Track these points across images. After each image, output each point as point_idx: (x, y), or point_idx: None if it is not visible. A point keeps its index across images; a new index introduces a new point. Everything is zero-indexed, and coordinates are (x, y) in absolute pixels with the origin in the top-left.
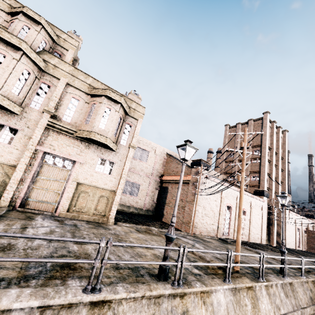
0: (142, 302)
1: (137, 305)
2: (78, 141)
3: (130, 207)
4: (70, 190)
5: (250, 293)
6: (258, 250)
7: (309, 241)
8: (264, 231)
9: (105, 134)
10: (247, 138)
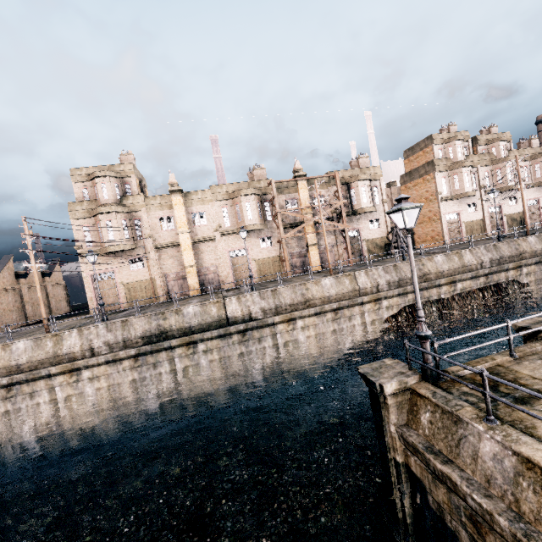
0: None
1: None
2: (534, 188)
3: None
4: None
5: None
6: None
7: None
8: None
9: None
10: None
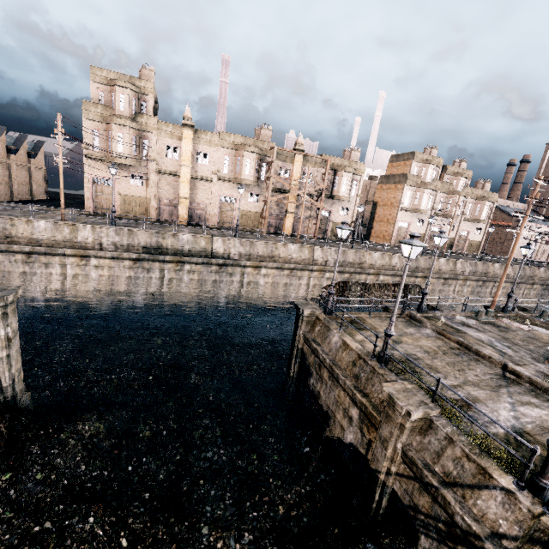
0: (528, 268)
1: (528, 268)
2: (470, 223)
3: None
4: (466, 244)
5: (548, 270)
6: None
7: None
8: None
9: (484, 218)
10: None
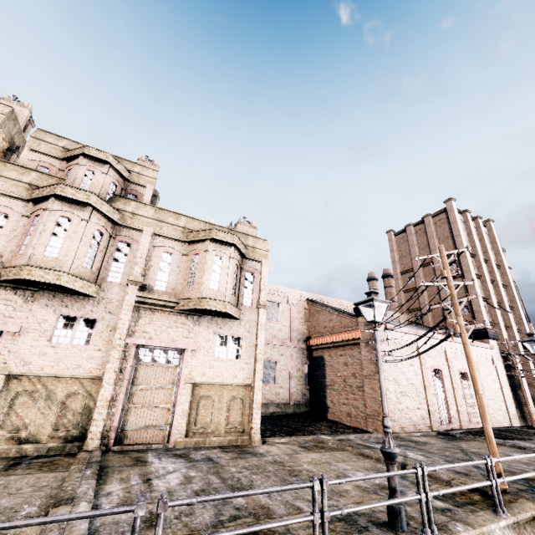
0: None
1: None
2: (181, 316)
3: (267, 405)
4: (184, 399)
5: None
6: (513, 441)
7: None
8: (510, 402)
9: (221, 296)
10: (447, 261)
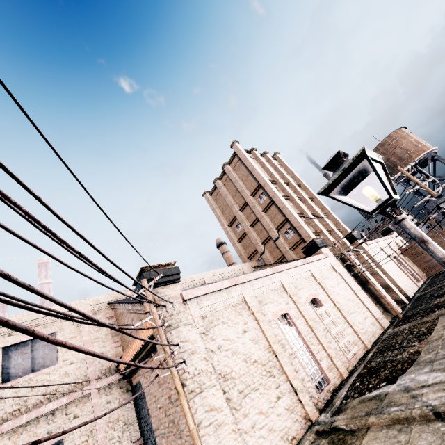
0: None
1: None
2: None
3: None
4: None
5: None
6: (409, 377)
7: (418, 262)
8: (369, 303)
9: None
10: None
